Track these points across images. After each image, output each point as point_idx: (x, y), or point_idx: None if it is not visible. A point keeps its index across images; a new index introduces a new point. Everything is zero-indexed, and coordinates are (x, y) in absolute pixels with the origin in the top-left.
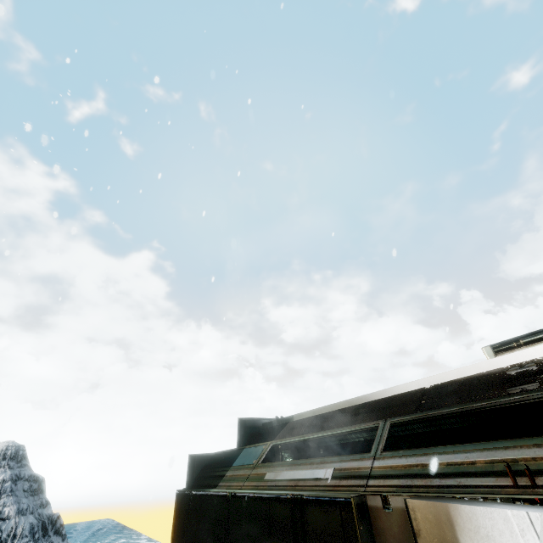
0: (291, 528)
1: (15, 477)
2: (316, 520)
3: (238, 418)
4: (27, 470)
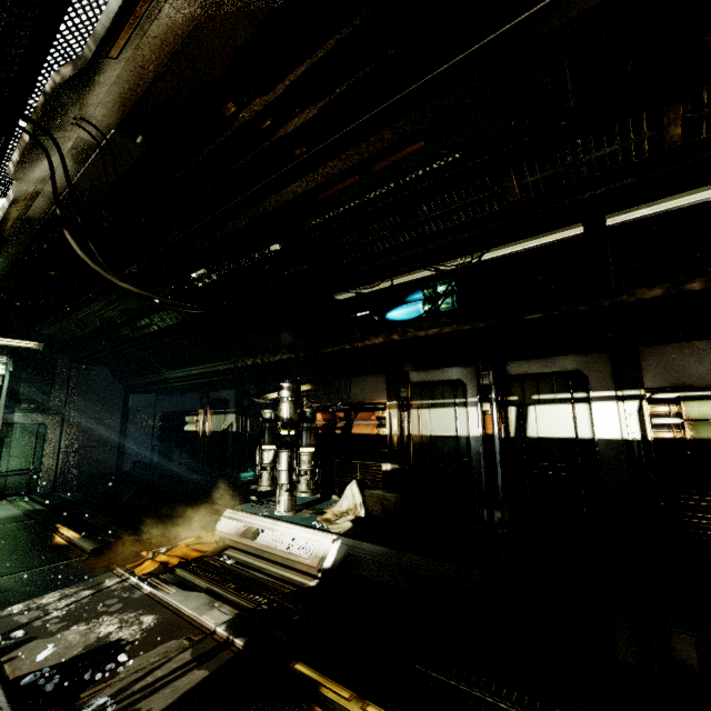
0: None
1: None
2: None
3: None
4: None
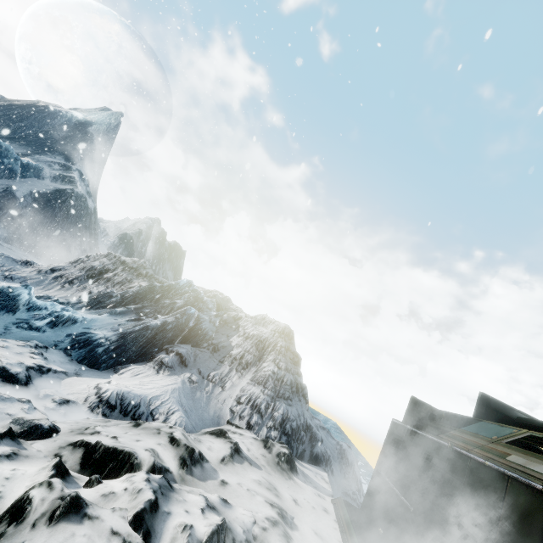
0: (539, 524)
1: (287, 347)
2: None
3: (480, 392)
4: (293, 347)
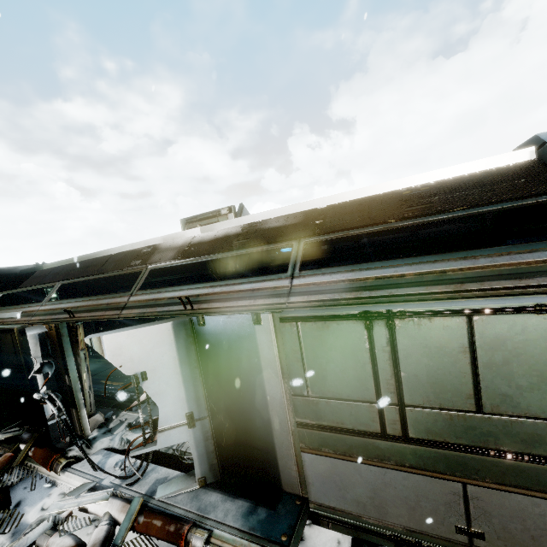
0: None
1: None
2: (3, 339)
3: None
4: None
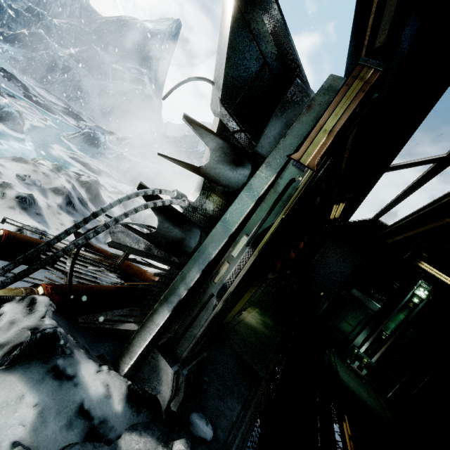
0: None
1: None
2: None
3: None
4: None
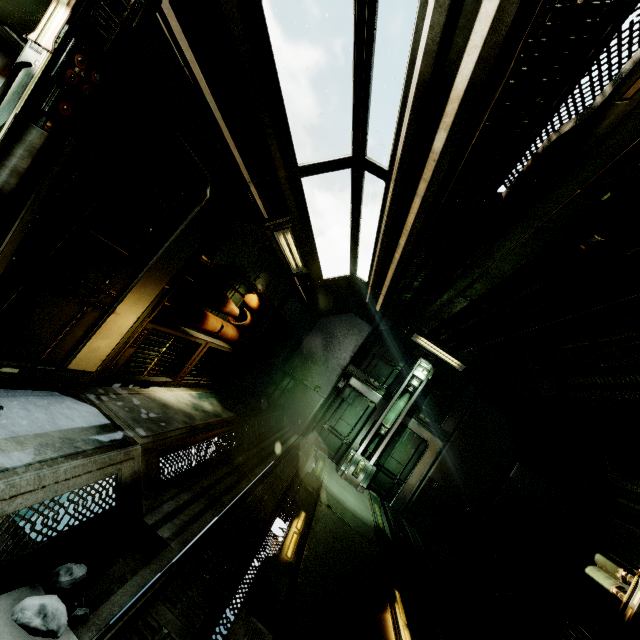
0: None
1: None
2: None
3: None
4: None
